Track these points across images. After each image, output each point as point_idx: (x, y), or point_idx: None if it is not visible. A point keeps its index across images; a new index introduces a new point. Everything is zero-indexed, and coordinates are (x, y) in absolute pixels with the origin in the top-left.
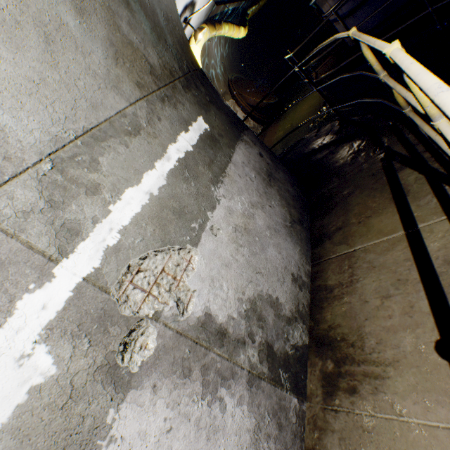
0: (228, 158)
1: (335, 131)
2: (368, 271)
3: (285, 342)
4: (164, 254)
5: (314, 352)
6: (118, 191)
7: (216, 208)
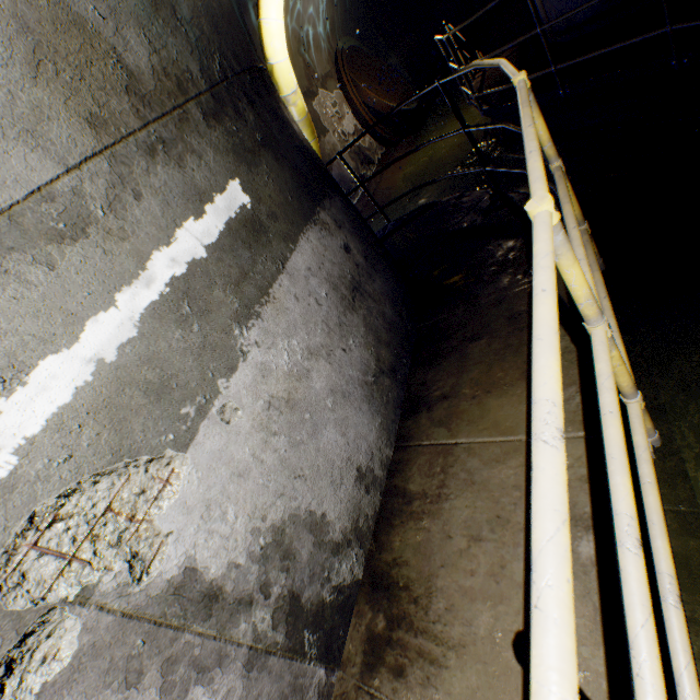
0: (281, 263)
1: (482, 208)
2: (464, 487)
3: (323, 584)
4: (114, 477)
5: (366, 595)
6: (21, 367)
7: (239, 369)
